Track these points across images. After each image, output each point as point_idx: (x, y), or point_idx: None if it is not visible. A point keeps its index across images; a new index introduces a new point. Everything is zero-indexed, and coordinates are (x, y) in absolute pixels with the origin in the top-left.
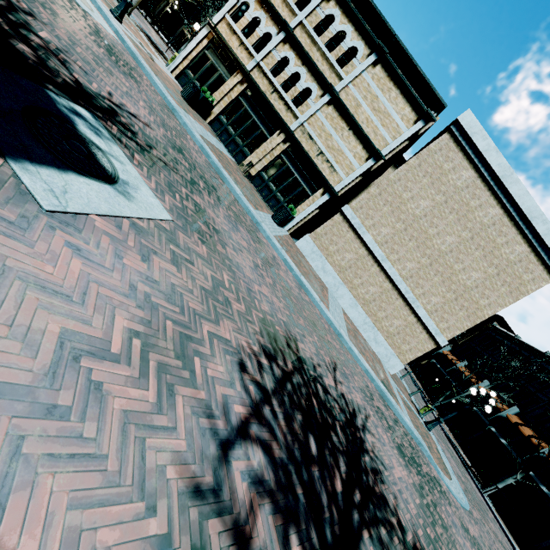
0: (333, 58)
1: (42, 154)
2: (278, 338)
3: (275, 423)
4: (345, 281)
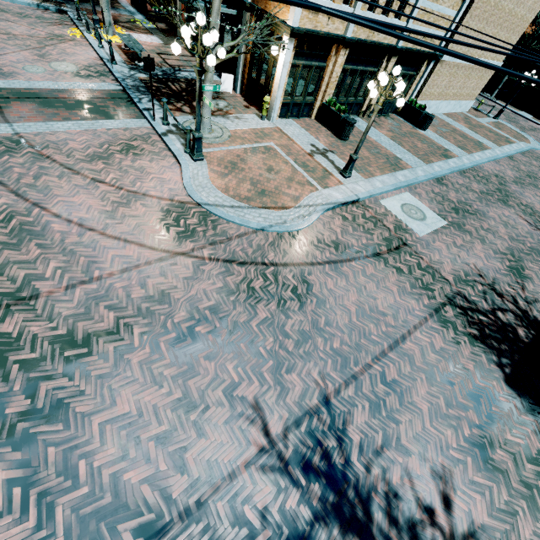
0: None
1: None
2: None
3: None
4: (442, 98)
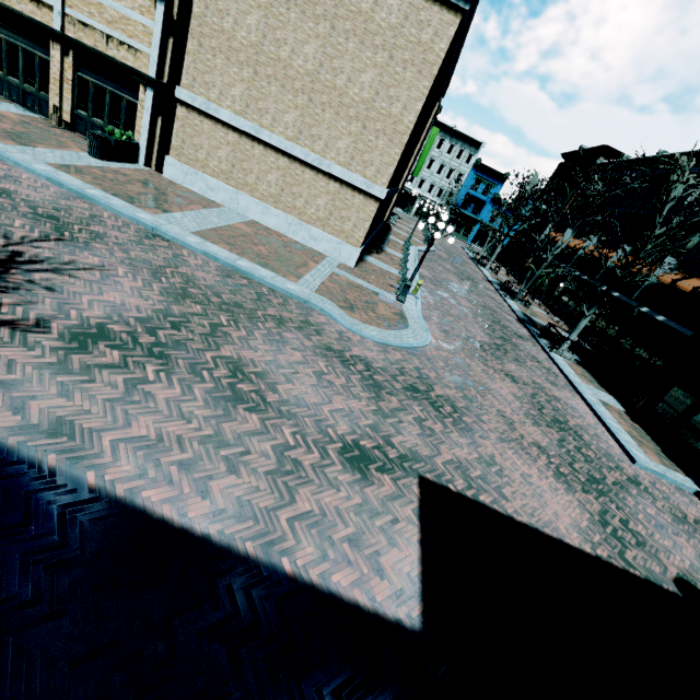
0: None
1: None
2: None
3: None
4: (240, 187)
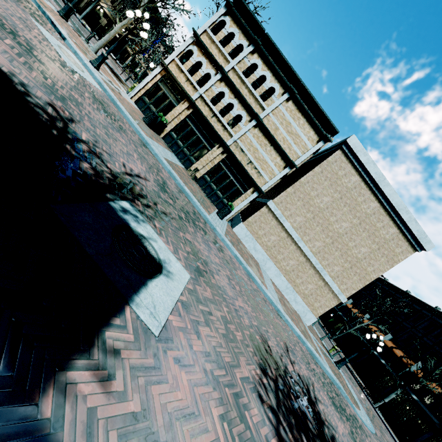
0: (258, 94)
1: (134, 278)
2: (261, 347)
3: (288, 439)
4: (271, 257)
